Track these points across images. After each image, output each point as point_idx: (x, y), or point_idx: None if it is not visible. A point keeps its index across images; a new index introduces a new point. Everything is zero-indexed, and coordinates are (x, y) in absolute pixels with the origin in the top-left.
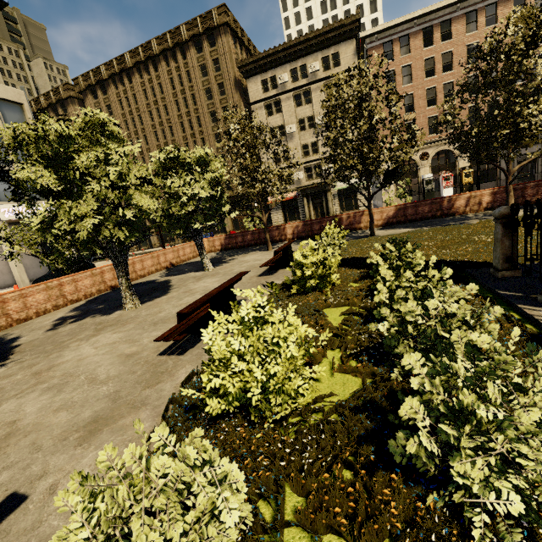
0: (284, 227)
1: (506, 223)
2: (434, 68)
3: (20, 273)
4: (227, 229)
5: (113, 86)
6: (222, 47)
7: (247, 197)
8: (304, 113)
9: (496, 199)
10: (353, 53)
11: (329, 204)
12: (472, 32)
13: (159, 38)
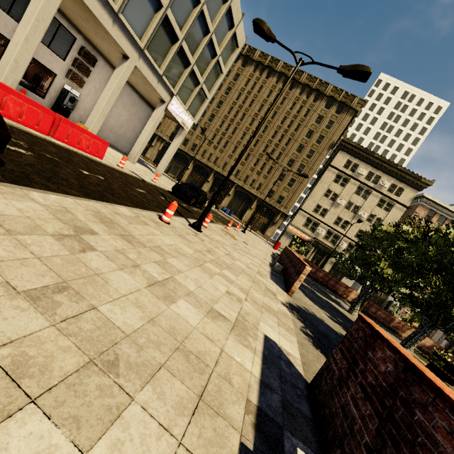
0: (351, 290)
1: None
2: None
3: (139, 151)
4: (243, 218)
5: (253, 68)
6: (342, 119)
7: (276, 212)
8: (356, 200)
9: None
10: (411, 198)
11: (325, 265)
12: None
13: (311, 76)
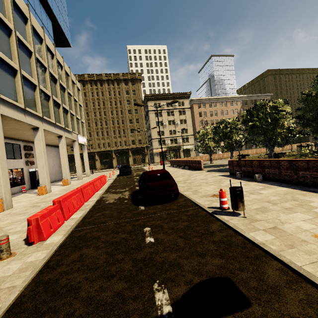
0: (202, 156)
1: (299, 147)
2: (212, 114)
3: (81, 172)
4: (130, 163)
5: None
6: (137, 86)
7: (143, 149)
8: (171, 118)
9: (256, 152)
10: (188, 103)
11: (180, 154)
12: (221, 107)
13: (107, 74)
